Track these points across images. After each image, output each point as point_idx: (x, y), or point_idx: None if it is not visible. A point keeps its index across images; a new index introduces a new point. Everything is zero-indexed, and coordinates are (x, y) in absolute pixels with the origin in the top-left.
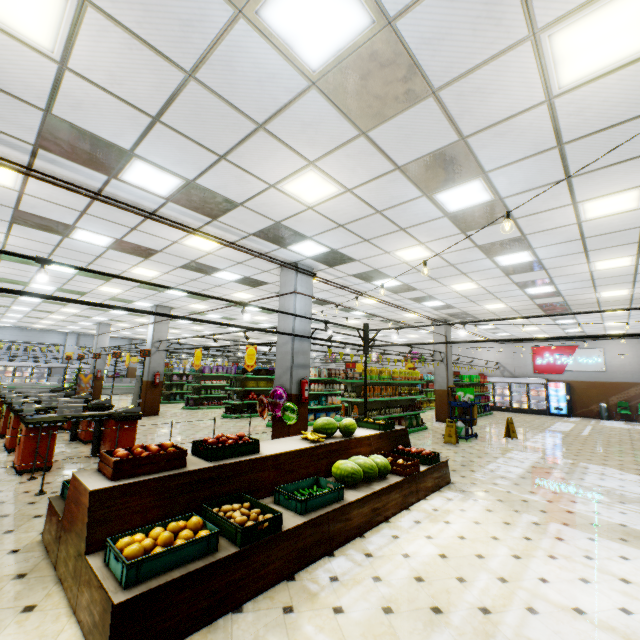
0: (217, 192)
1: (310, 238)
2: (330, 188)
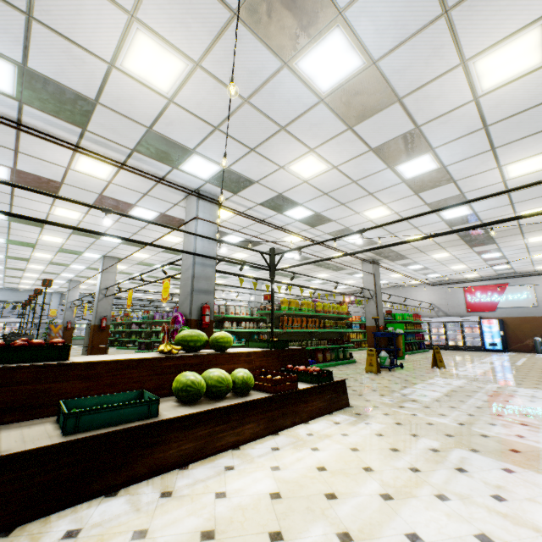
0: (61, 82)
1: (194, 151)
2: (175, 62)
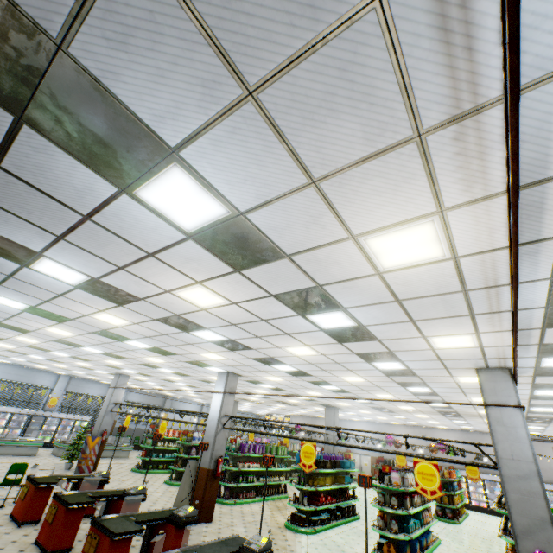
0: None
1: None
2: None
